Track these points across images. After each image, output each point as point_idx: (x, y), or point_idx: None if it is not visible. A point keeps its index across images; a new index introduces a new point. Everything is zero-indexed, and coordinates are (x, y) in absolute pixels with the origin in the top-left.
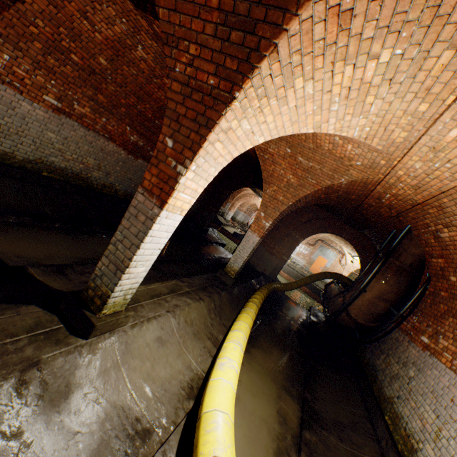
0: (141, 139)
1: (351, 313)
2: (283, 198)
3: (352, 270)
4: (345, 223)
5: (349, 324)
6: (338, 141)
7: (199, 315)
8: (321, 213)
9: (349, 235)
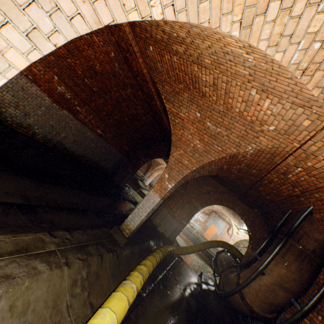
0: (68, 92)
1: (246, 298)
2: (187, 163)
3: (237, 240)
4: (238, 198)
5: (243, 309)
6: (253, 97)
7: (50, 292)
8: (219, 187)
9: (241, 210)
